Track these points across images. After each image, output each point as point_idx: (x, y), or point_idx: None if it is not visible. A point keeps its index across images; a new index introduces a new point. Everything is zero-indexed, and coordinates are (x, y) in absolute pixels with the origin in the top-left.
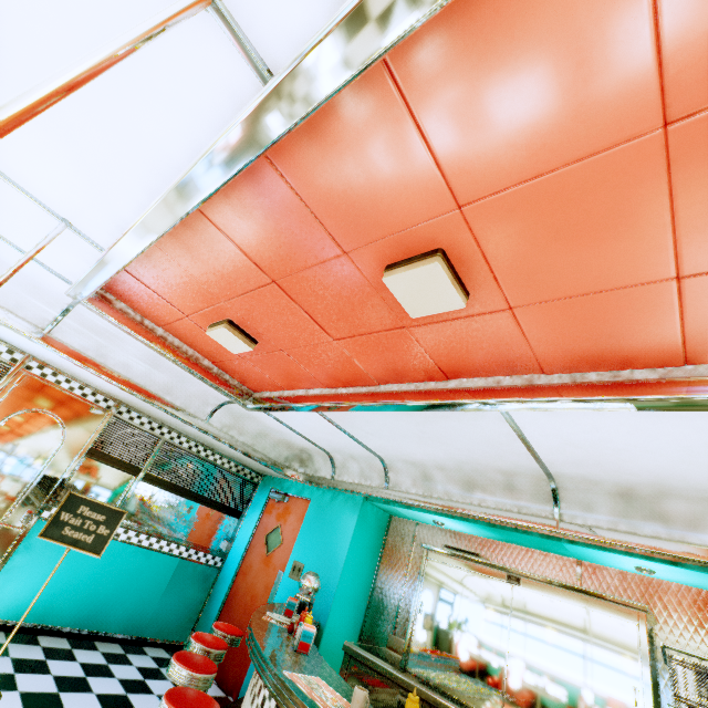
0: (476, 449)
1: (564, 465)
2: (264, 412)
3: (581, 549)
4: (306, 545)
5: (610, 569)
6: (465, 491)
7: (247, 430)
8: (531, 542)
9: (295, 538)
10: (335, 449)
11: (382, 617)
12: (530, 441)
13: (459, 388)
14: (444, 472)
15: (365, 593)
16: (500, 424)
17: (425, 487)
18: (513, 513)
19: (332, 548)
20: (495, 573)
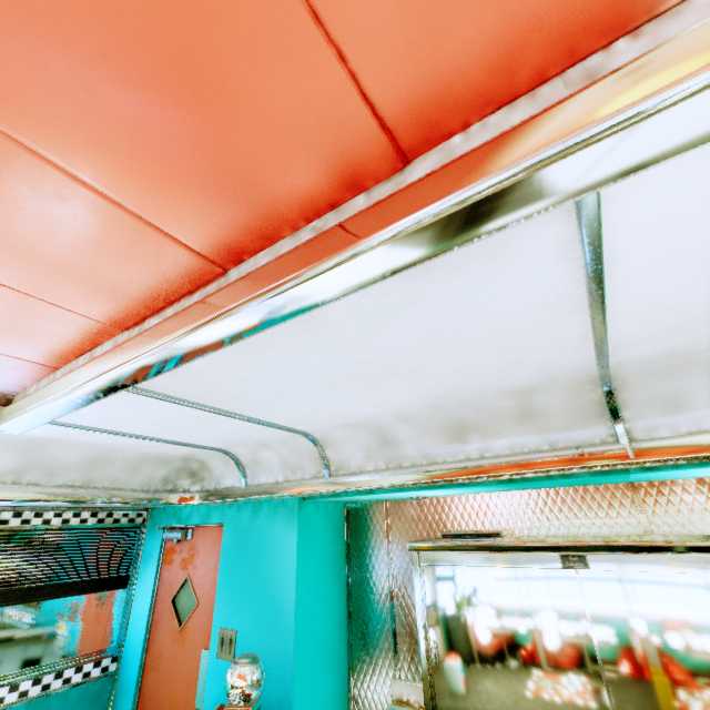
0: (472, 365)
1: (651, 338)
2: (57, 425)
3: (661, 473)
4: (233, 599)
5: (681, 481)
6: (452, 443)
7: (63, 464)
8: (566, 483)
9: (215, 590)
10: (231, 443)
11: (374, 656)
12: (607, 303)
13: (453, 158)
14: (411, 424)
15: (340, 630)
16: (552, 272)
17: (387, 455)
18: (545, 454)
19: (271, 591)
20: (539, 559)
